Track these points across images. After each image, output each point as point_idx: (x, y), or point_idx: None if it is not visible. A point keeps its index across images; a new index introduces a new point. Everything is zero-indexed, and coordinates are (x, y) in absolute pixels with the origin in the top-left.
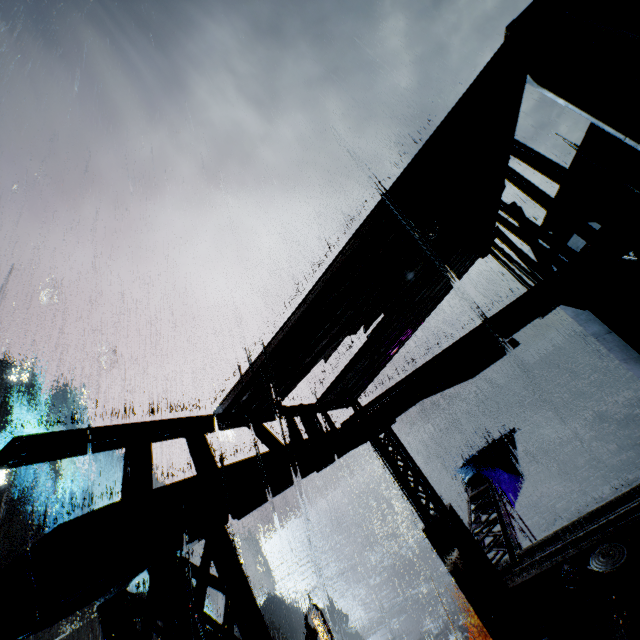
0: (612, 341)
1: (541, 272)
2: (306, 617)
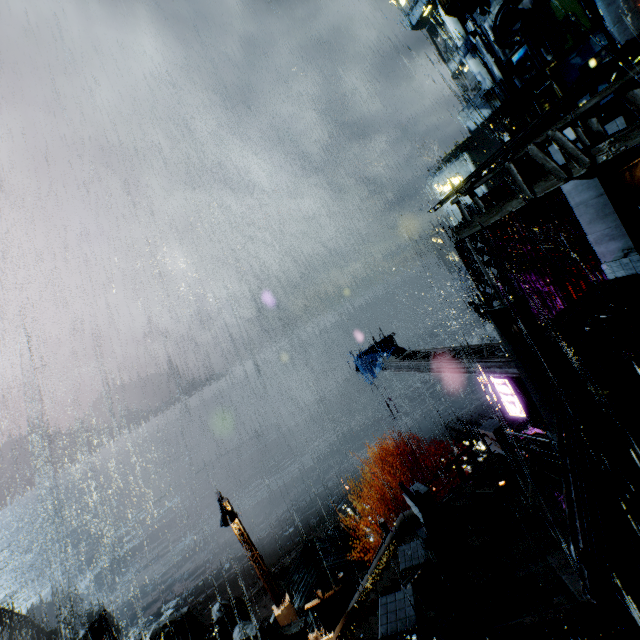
0: (594, 204)
1: (636, 117)
2: (221, 501)
